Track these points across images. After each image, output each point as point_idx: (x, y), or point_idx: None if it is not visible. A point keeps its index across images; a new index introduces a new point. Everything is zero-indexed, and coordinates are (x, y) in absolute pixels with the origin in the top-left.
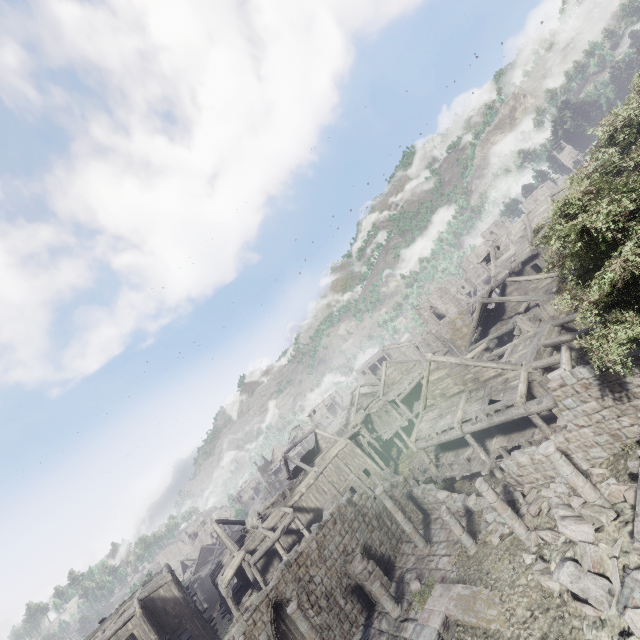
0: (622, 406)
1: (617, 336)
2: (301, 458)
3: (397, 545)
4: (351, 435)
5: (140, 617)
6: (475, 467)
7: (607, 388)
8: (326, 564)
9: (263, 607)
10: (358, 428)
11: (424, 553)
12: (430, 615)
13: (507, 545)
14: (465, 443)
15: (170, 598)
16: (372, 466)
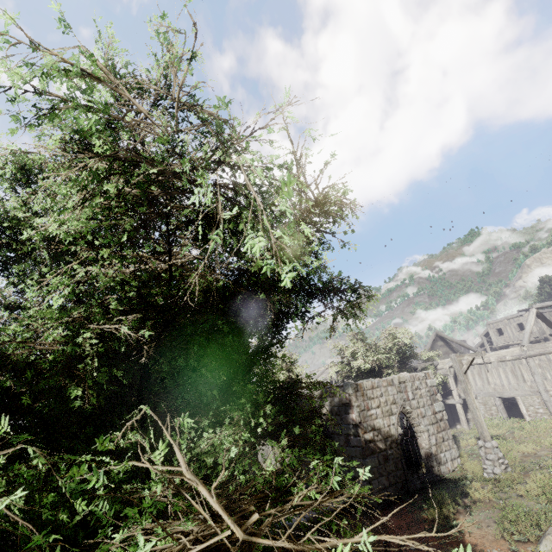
0: None
1: None
2: None
3: None
4: None
5: None
6: None
7: None
8: None
9: None
10: None
11: None
12: None
13: None
14: None
15: None
16: None
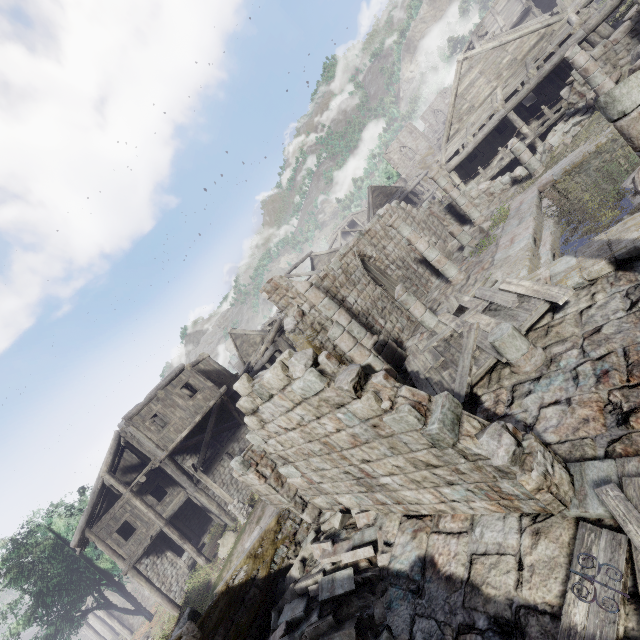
0: None
1: None
2: None
3: (444, 244)
4: None
5: (191, 371)
6: None
7: None
8: (393, 241)
9: (350, 256)
10: None
11: (480, 221)
12: (522, 201)
13: (585, 128)
14: (492, 158)
15: (212, 371)
16: None
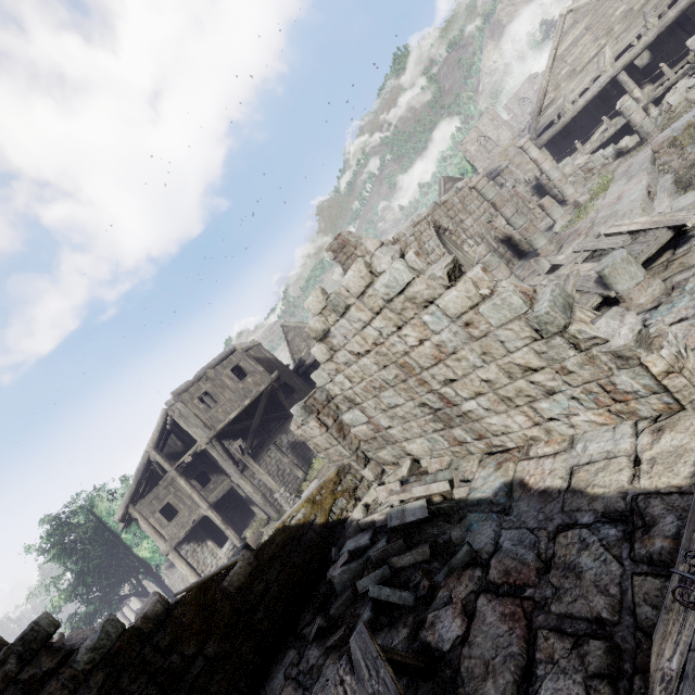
0: None
1: None
2: None
3: None
4: None
5: (242, 353)
6: (622, 119)
7: None
8: (472, 216)
9: (424, 225)
10: None
11: (575, 198)
12: (631, 164)
13: None
14: (592, 133)
15: (263, 359)
16: None
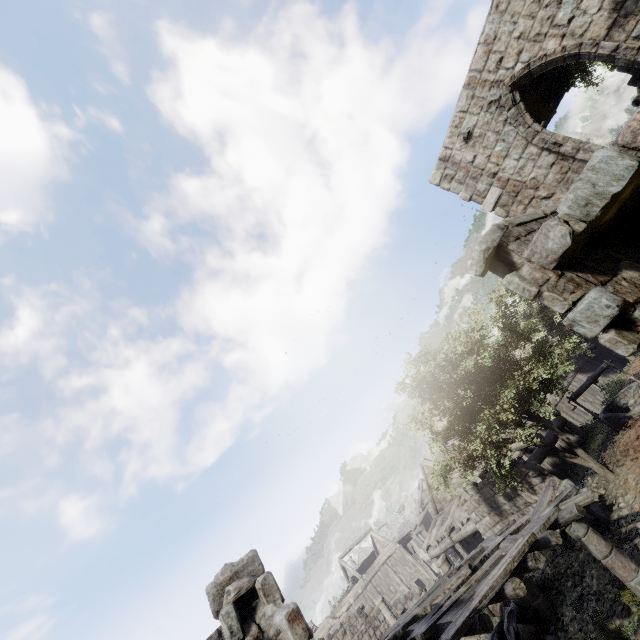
0: (505, 521)
1: (437, 468)
2: (360, 564)
3: None
4: (400, 539)
5: None
6: None
7: (489, 504)
8: None
9: None
10: (408, 530)
11: None
12: None
13: None
14: None
15: None
16: (425, 576)
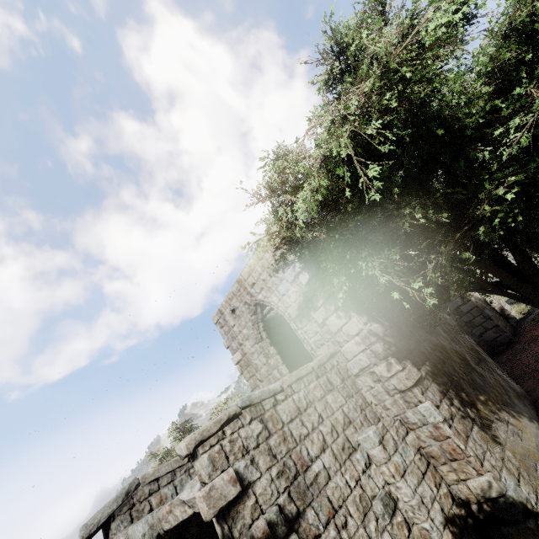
0: None
1: None
2: None
3: None
4: None
5: None
6: None
7: None
8: None
9: None
10: None
11: None
12: None
13: None
14: None
15: None
16: None
